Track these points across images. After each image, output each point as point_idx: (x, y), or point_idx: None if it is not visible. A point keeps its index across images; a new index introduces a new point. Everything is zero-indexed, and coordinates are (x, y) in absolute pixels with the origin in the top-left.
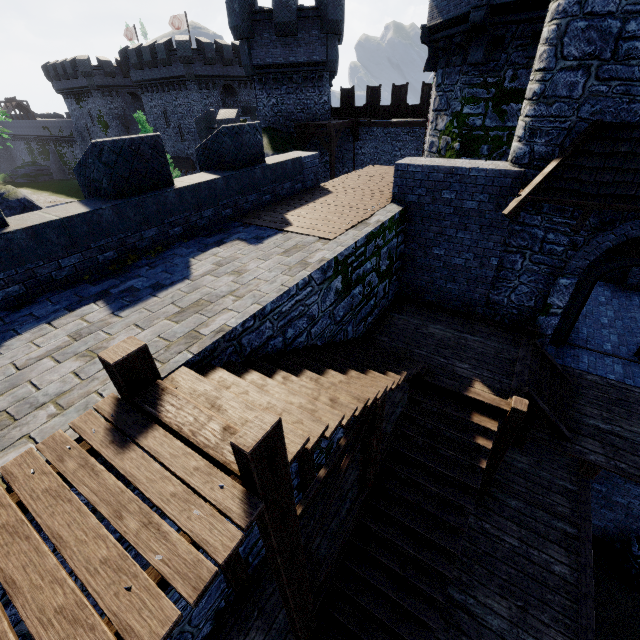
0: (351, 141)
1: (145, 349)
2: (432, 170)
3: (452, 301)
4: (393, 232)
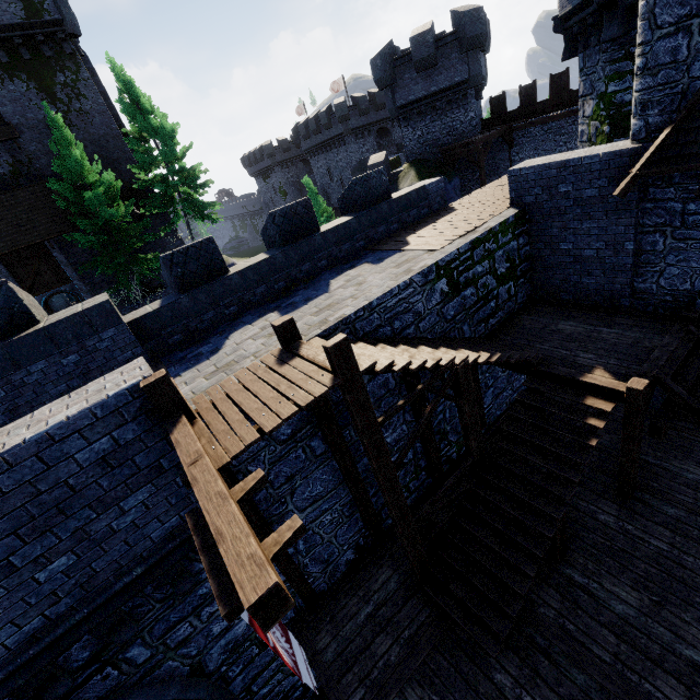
0: (505, 149)
1: (292, 320)
2: (544, 168)
3: (591, 296)
4: (509, 235)
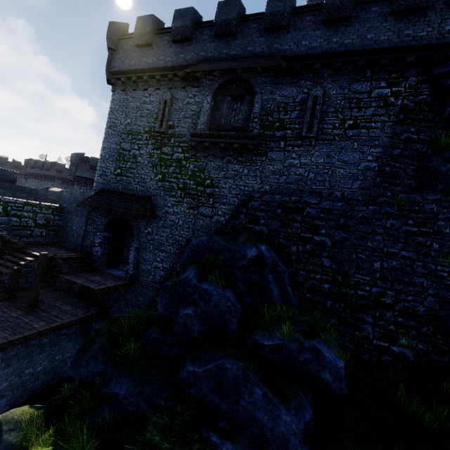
0: None
1: None
2: (71, 197)
3: (72, 245)
4: (50, 212)
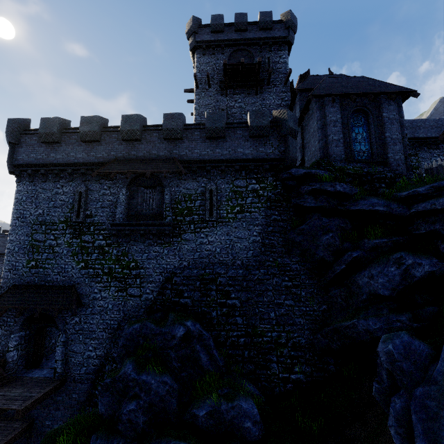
0: None
1: None
2: None
3: None
4: None
